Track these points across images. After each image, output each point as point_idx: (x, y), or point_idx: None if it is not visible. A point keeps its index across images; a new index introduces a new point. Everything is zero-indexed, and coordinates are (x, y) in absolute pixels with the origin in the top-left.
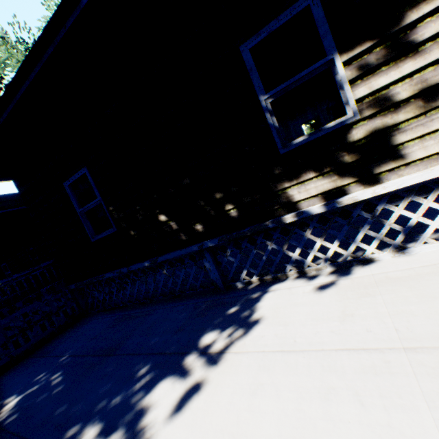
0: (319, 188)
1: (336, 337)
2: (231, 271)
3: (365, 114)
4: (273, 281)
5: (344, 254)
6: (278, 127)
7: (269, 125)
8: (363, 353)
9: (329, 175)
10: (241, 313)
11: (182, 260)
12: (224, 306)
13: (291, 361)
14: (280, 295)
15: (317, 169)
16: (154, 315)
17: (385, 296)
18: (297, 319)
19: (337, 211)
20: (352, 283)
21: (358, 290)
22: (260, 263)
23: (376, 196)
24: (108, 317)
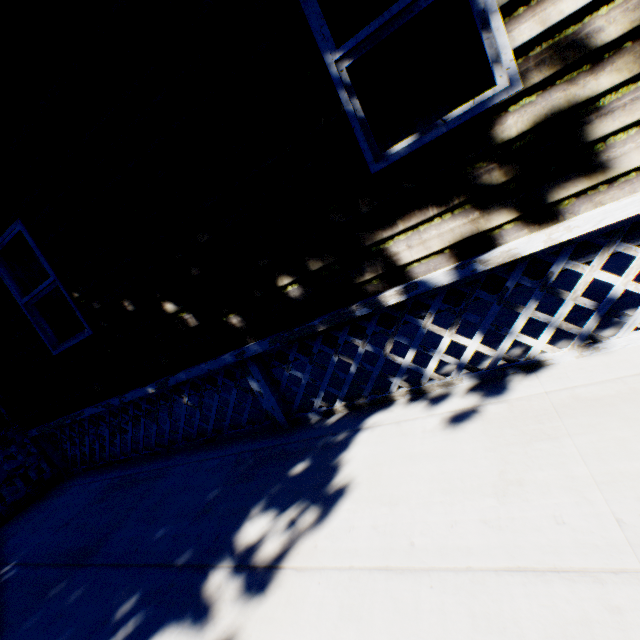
0: (446, 238)
1: (494, 536)
2: (298, 395)
3: (533, 81)
4: (370, 409)
5: (492, 355)
6: (365, 120)
7: (348, 116)
8: (556, 583)
9: (464, 211)
10: (314, 475)
11: (213, 380)
12: (286, 460)
13: (405, 596)
14: (383, 437)
15: (442, 200)
16: (169, 477)
17: (579, 439)
18: (414, 490)
19: (480, 279)
20: (512, 411)
21: (524, 426)
22: (346, 379)
23: (552, 247)
24: (98, 481)
